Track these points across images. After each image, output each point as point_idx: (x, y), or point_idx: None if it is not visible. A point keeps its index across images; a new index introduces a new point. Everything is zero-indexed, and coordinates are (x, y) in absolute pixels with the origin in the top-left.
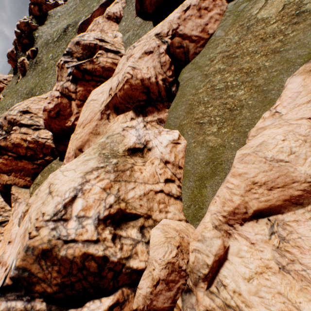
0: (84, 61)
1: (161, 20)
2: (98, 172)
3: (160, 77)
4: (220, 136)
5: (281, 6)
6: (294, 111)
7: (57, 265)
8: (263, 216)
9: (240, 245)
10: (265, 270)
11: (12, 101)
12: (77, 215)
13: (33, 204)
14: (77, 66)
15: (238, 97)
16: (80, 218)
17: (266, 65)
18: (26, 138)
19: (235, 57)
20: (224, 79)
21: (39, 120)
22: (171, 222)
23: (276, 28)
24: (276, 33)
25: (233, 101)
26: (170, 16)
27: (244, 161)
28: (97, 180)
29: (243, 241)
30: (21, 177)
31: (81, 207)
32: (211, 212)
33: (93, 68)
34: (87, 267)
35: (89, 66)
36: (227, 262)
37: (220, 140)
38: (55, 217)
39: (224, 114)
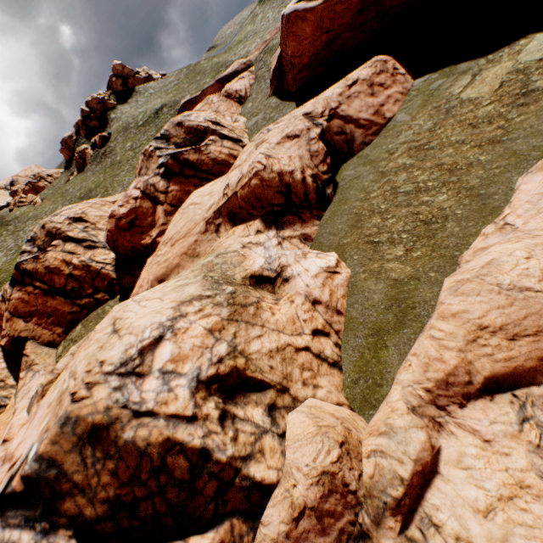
0: (186, 148)
1: (309, 100)
2: (202, 304)
3: (309, 172)
4: (409, 263)
5: (497, 84)
6: (538, 218)
7: (113, 459)
8: (502, 390)
9: (462, 445)
10: (518, 492)
11: (54, 207)
12: (161, 369)
13: (80, 352)
14: (175, 155)
15: (438, 204)
16: (166, 375)
17: (481, 160)
18: (71, 259)
19: (429, 149)
20: (412, 178)
21: (97, 234)
22: (325, 405)
23: (492, 111)
24: (493, 117)
25: (429, 210)
26: (327, 92)
27: (460, 292)
28: (199, 315)
29: (468, 438)
30: (47, 326)
31: (169, 356)
32: (401, 383)
33: (199, 160)
34: (169, 468)
35: (193, 156)
36: (438, 478)
37: (411, 269)
38: (122, 368)
39: (415, 230)
